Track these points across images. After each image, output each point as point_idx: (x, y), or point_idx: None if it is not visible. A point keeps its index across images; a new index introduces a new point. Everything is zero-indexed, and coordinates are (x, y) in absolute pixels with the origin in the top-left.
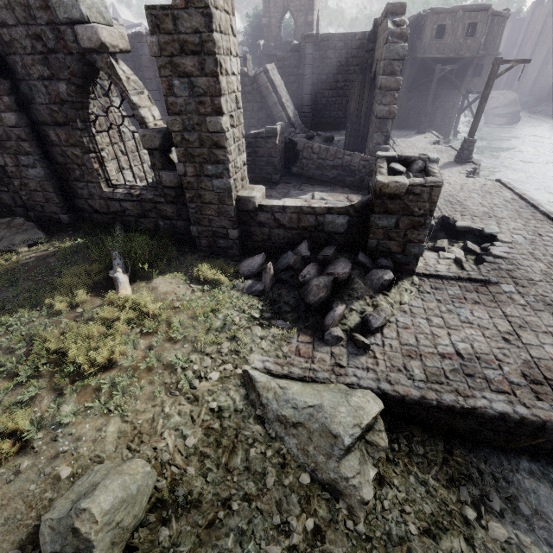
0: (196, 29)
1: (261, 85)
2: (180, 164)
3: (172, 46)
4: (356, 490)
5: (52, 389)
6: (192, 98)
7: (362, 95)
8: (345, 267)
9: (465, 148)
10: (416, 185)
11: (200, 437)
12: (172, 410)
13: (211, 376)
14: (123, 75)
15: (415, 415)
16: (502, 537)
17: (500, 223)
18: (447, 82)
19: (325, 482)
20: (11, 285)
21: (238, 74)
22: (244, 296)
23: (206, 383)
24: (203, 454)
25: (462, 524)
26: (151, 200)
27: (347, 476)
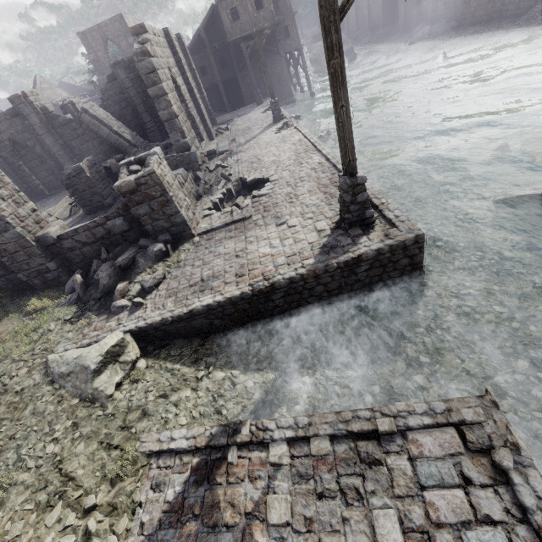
0: None
1: (88, 124)
2: None
3: None
4: (103, 392)
5: None
6: None
7: None
8: (126, 255)
9: (273, 109)
10: (139, 178)
11: (4, 411)
12: None
13: (20, 372)
14: None
15: (172, 332)
16: (220, 378)
17: (279, 166)
18: (266, 52)
19: (88, 398)
20: None
21: None
22: (65, 308)
23: (16, 378)
24: (3, 419)
25: (194, 382)
26: None
27: (97, 387)
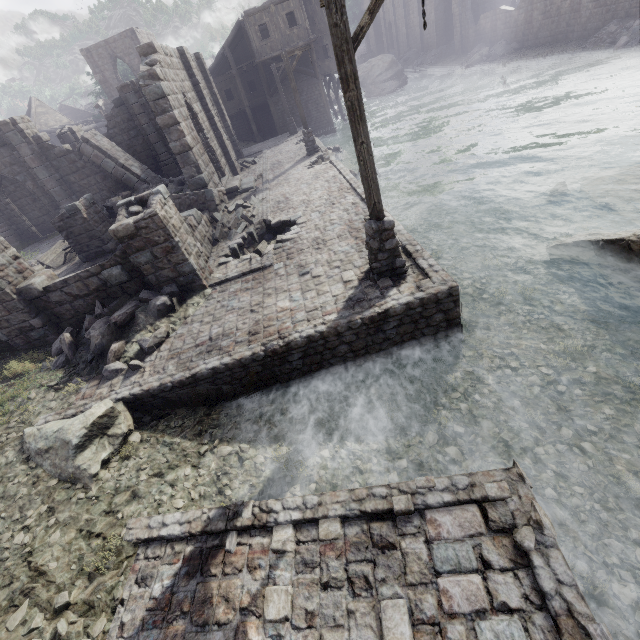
0: None
1: (89, 156)
2: None
3: None
4: (86, 471)
5: None
6: None
7: None
8: (123, 310)
9: (306, 140)
10: (138, 221)
11: None
12: None
13: None
14: None
15: (173, 400)
16: (226, 453)
17: (308, 206)
18: (301, 74)
19: (68, 478)
20: None
21: None
22: (50, 373)
23: None
24: None
25: (195, 458)
26: None
27: (79, 465)
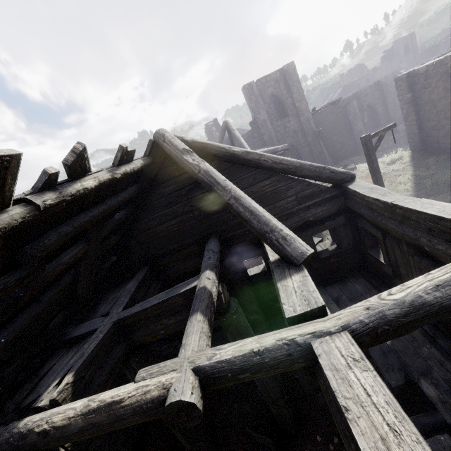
0: None
1: None
2: None
3: None
4: None
5: None
6: None
7: None
8: None
9: None
10: None
11: None
12: None
13: None
14: None
15: None
16: None
17: None
18: None
19: None
20: None
21: None
22: None
23: None
24: None
25: None
26: None
27: None
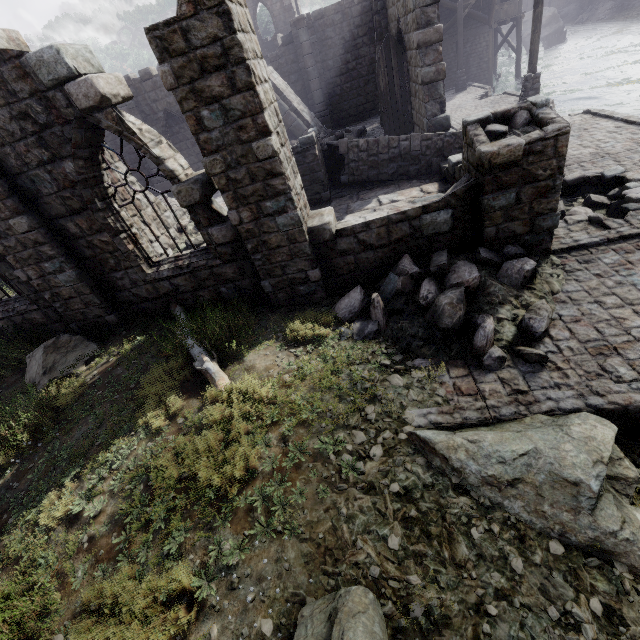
0: (214, 37)
1: None
2: (232, 212)
3: (189, 69)
4: (632, 544)
5: (197, 525)
6: (228, 127)
7: (390, 66)
8: (471, 271)
9: (529, 88)
10: (534, 141)
11: (402, 533)
12: (350, 509)
13: (374, 452)
14: (134, 128)
15: None
16: None
17: (619, 160)
18: (471, 20)
19: (584, 545)
20: (88, 415)
21: (268, 80)
22: (359, 344)
23: (371, 463)
24: (416, 553)
25: None
26: (205, 266)
27: (613, 530)
